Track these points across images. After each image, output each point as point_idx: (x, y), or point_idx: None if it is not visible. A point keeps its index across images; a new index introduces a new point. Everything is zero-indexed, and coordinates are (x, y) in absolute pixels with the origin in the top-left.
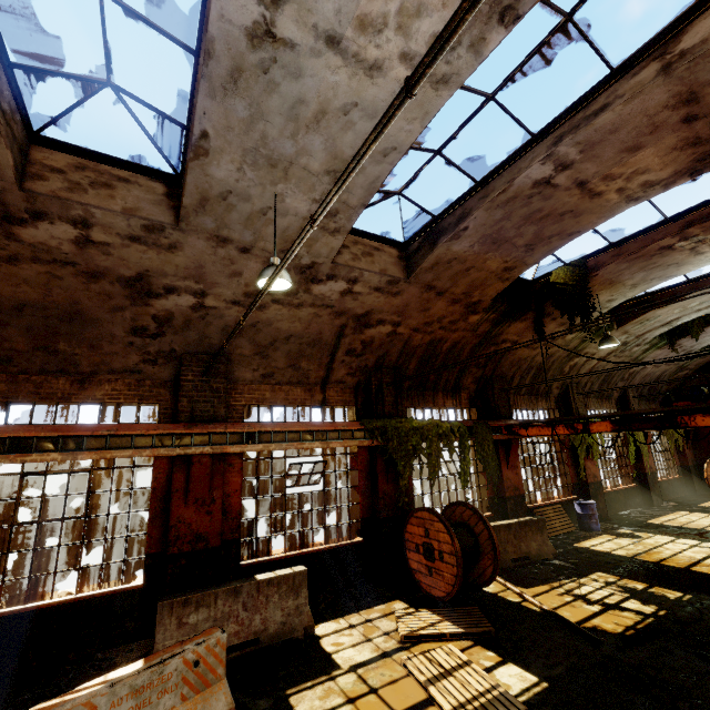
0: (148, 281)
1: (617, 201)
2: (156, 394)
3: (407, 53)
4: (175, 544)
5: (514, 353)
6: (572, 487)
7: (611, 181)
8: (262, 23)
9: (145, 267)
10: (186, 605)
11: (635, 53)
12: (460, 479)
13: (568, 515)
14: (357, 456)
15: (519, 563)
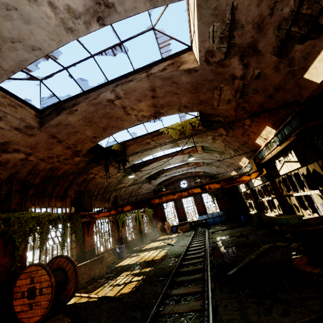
0: None
1: (135, 119)
2: None
3: (53, 3)
4: None
5: (95, 179)
6: (116, 241)
7: (133, 110)
8: None
9: None
10: None
11: (140, 68)
12: (61, 245)
13: (114, 254)
14: None
15: (90, 282)
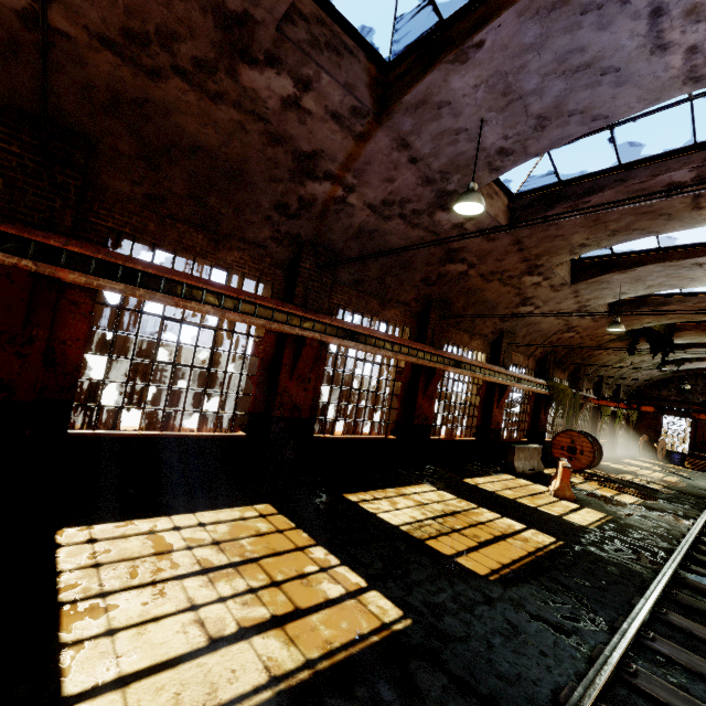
0: (530, 299)
1: None
2: (487, 349)
3: None
4: (492, 424)
5: (599, 356)
6: None
7: None
8: (703, 263)
9: (537, 295)
10: (520, 450)
11: None
12: (566, 420)
13: None
14: (531, 397)
15: None
